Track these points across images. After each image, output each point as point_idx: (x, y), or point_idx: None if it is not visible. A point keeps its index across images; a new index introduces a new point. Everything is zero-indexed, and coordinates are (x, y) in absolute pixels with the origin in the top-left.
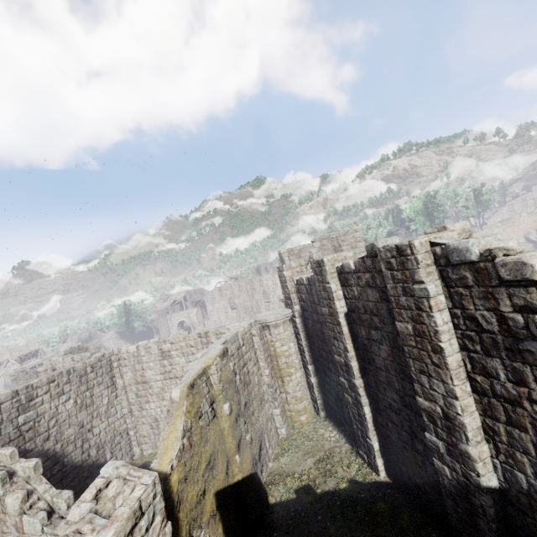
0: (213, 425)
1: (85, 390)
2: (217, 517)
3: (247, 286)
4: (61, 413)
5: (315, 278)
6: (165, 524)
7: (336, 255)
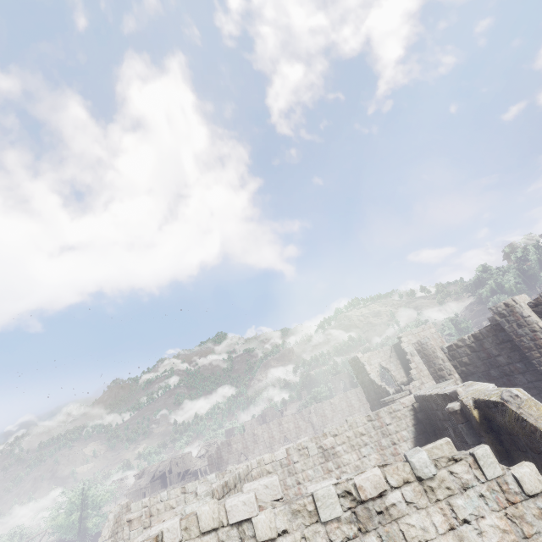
0: None
1: None
2: None
3: (263, 434)
4: None
5: (501, 322)
6: None
7: (520, 296)
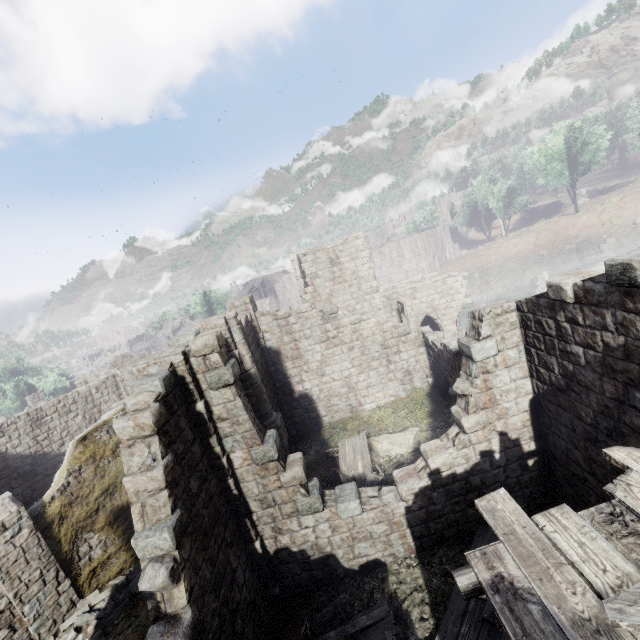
0: (116, 463)
1: (92, 408)
2: (115, 524)
3: None
4: (72, 426)
5: None
6: (35, 533)
7: (205, 324)
